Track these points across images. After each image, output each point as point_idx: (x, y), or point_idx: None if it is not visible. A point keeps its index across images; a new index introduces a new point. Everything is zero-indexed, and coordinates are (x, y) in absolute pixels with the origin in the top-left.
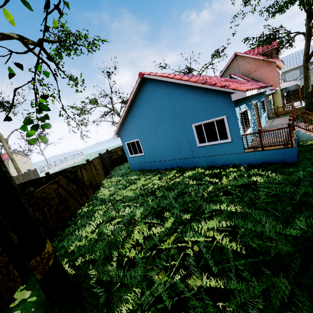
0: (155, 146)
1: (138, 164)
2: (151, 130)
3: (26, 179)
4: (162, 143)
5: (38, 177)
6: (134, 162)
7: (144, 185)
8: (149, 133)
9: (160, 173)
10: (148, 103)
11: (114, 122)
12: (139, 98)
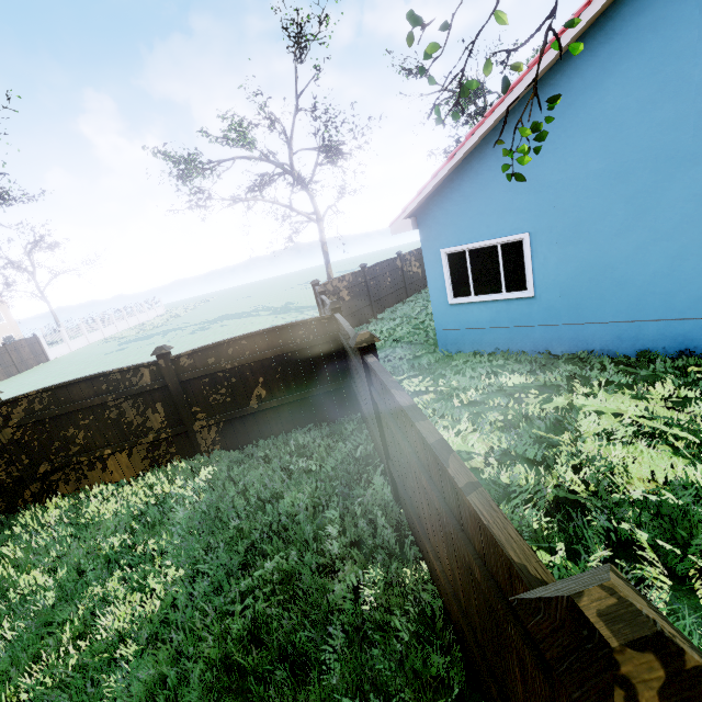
0: (616, 262)
1: (483, 330)
2: (626, 192)
3: (7, 365)
4: (672, 247)
5: (123, 368)
6: (466, 323)
7: (630, 417)
8: (603, 208)
9: (646, 368)
10: (662, 60)
11: (293, 210)
12: (606, 38)
